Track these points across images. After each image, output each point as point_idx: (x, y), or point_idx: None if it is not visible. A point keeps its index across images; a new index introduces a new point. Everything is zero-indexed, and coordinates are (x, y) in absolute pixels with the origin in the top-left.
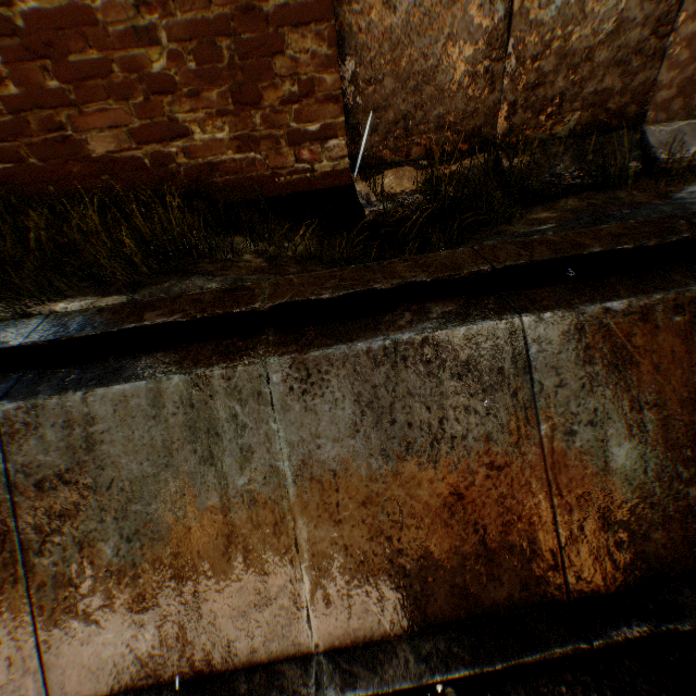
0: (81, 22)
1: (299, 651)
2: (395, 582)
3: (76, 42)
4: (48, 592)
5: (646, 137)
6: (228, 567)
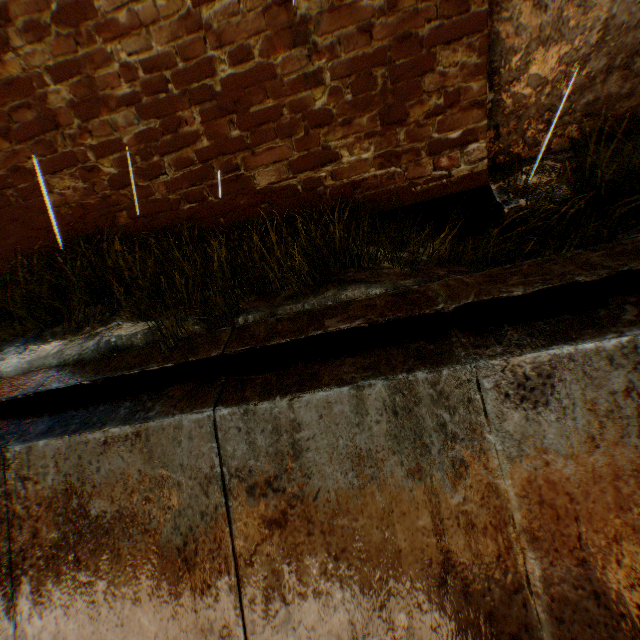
0: (262, 78)
1: None
2: None
3: (257, 96)
4: (257, 605)
5: None
6: (446, 601)
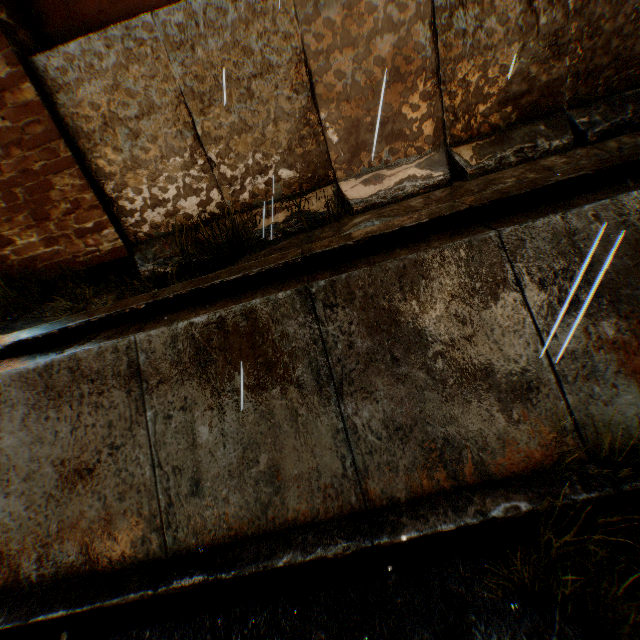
0: None
1: None
2: (43, 541)
3: None
4: None
5: (342, 188)
6: None
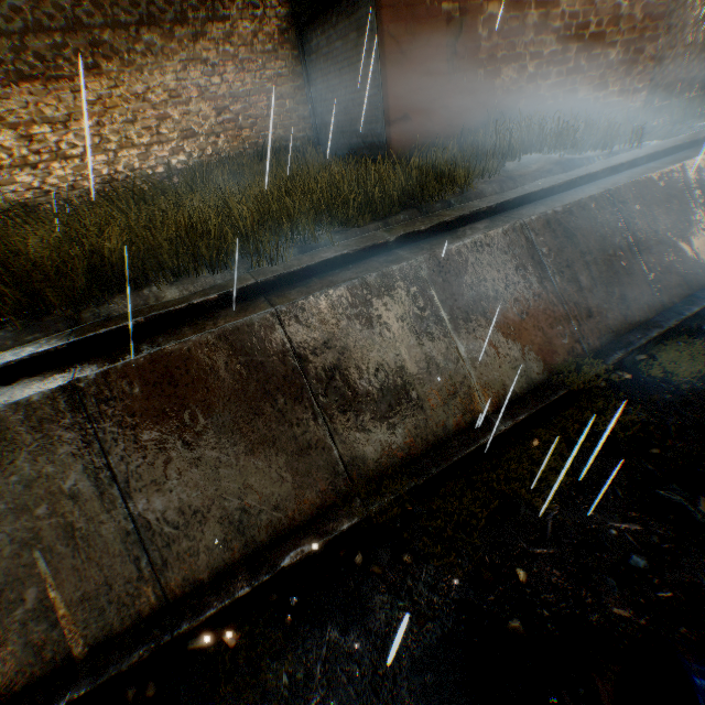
0: (600, 39)
1: None
2: None
3: (595, 47)
4: None
5: None
6: None
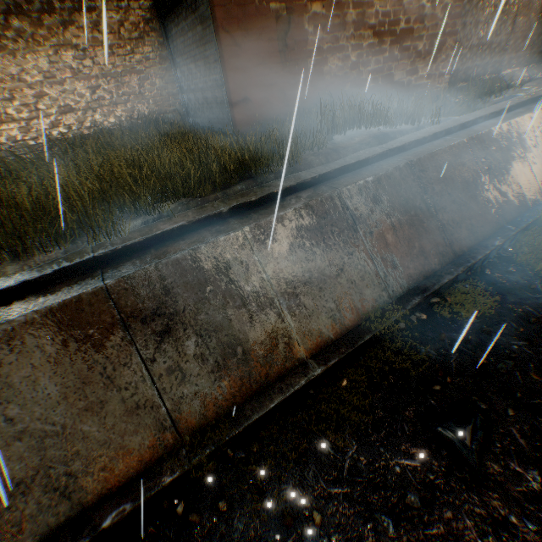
0: (410, 33)
1: (540, 200)
2: None
3: (406, 40)
4: (492, 192)
5: (501, 77)
6: (521, 179)
